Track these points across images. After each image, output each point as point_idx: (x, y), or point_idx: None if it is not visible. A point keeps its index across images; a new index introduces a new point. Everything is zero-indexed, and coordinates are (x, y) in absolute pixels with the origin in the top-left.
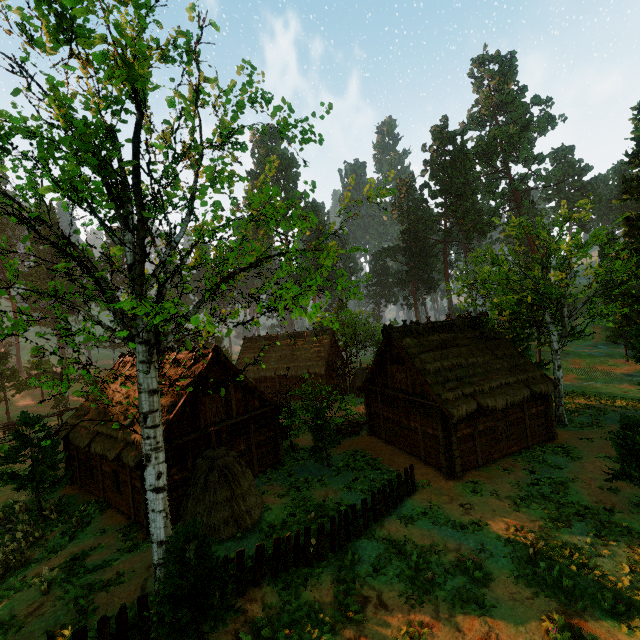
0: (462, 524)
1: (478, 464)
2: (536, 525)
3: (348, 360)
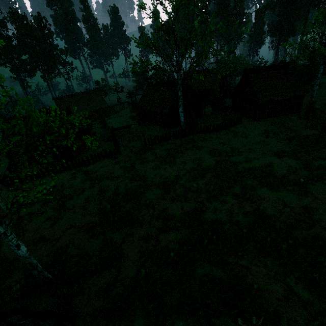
0: (250, 129)
1: (264, 118)
2: (270, 129)
3: (229, 82)
